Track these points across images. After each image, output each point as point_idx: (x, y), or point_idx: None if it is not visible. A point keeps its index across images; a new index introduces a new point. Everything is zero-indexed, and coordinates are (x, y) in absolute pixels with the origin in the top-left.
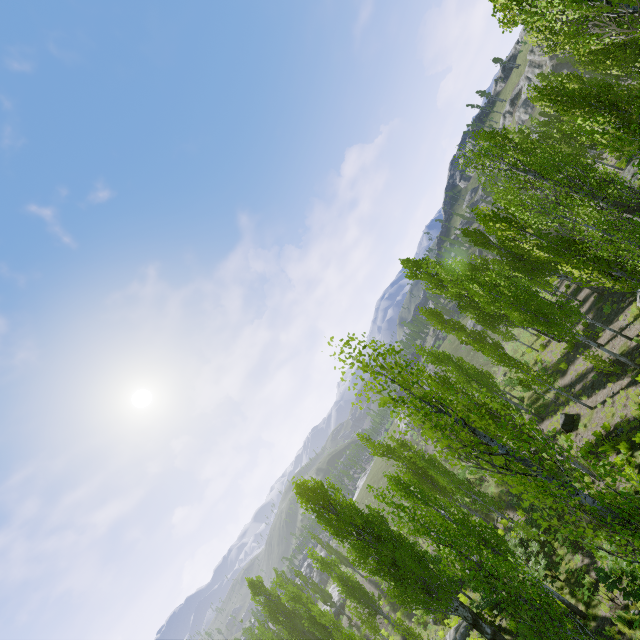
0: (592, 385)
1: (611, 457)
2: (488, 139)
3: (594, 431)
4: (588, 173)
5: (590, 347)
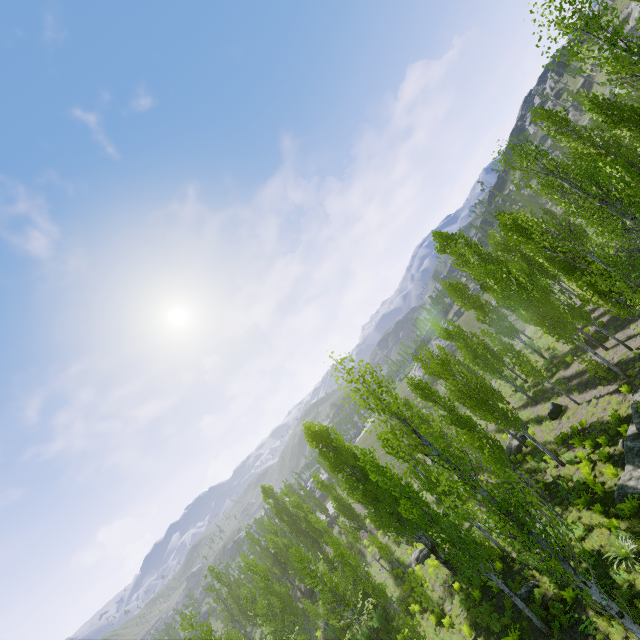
0: (586, 383)
1: (578, 449)
2: (545, 119)
3: (571, 425)
4: (639, 175)
5: (597, 347)
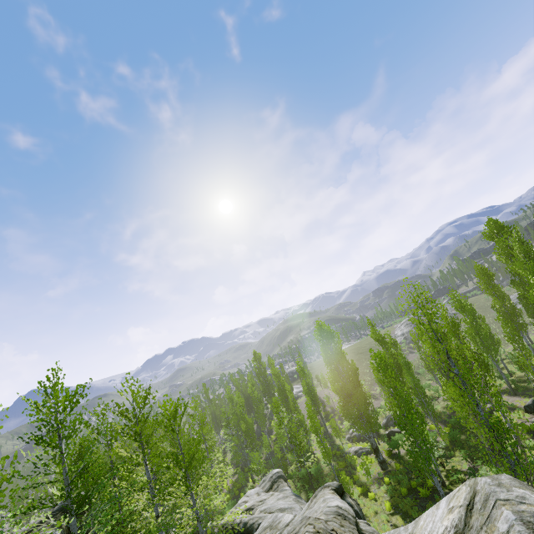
0: None
1: None
2: None
3: None
4: None
5: None
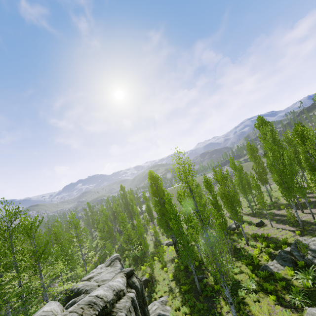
0: (282, 221)
1: (259, 243)
2: None
3: (263, 233)
4: None
5: (299, 209)
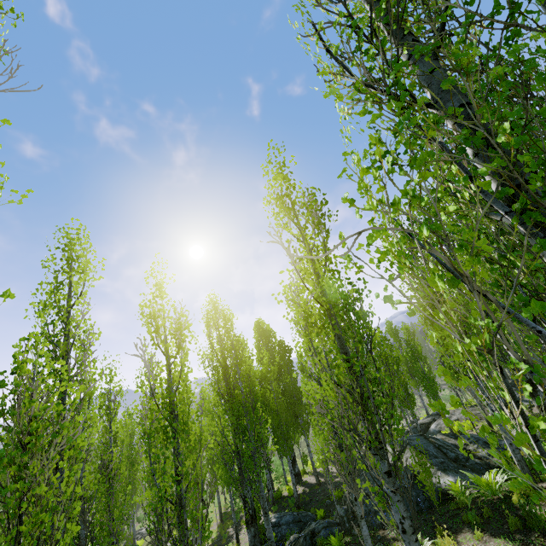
0: (221, 539)
1: None
2: None
3: None
4: None
5: None
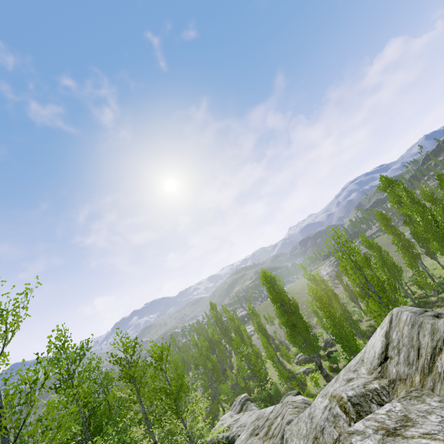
0: None
1: None
2: None
3: None
4: None
5: None
